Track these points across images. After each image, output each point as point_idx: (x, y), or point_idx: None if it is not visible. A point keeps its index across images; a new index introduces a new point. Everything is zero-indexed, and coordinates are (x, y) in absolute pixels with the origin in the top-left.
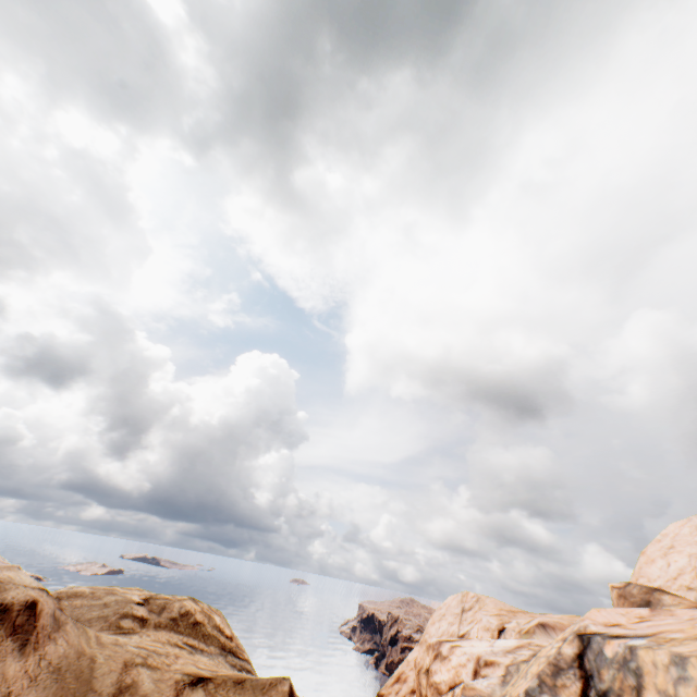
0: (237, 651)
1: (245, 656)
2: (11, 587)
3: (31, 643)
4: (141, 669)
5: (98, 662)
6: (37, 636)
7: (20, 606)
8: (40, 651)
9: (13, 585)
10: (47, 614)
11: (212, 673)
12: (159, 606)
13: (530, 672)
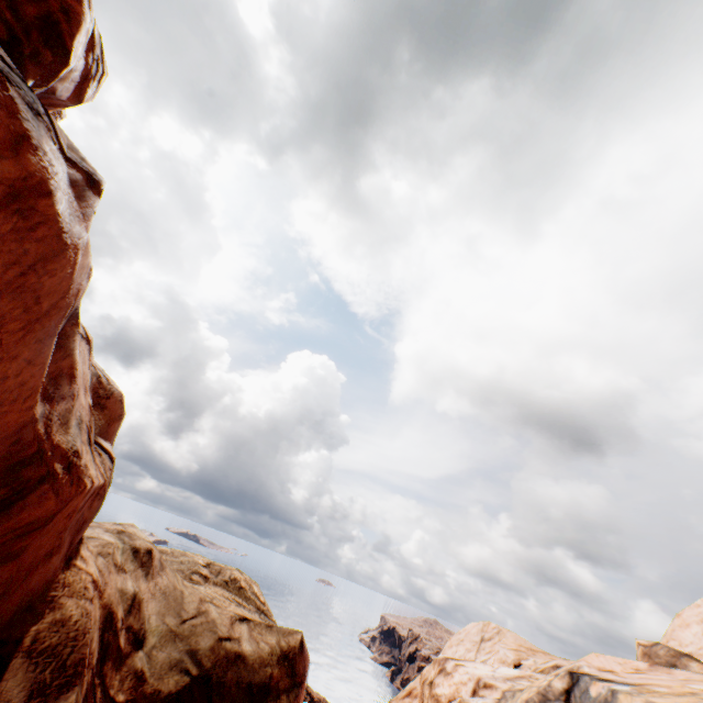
0: (268, 613)
1: (273, 618)
2: (137, 538)
3: (150, 573)
4: (210, 604)
5: (186, 594)
6: (153, 571)
7: (144, 550)
8: (155, 580)
9: (138, 537)
10: (157, 559)
11: (252, 618)
12: (216, 570)
13: (521, 698)
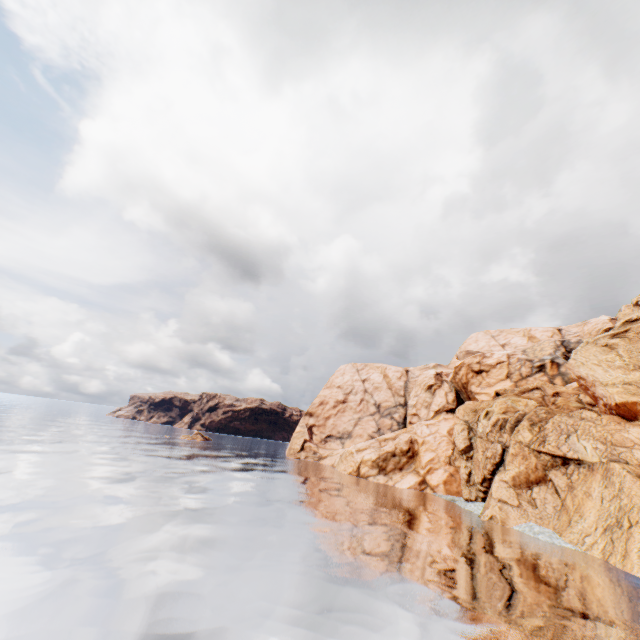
0: None
1: None
2: None
3: None
4: None
5: None
6: None
7: None
8: None
9: None
10: None
11: None
12: None
13: (547, 349)
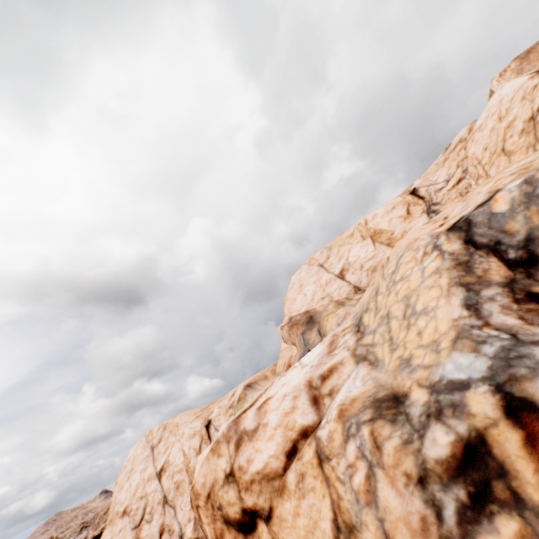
0: None
1: None
2: None
3: None
4: None
5: None
6: None
7: None
8: None
9: None
10: None
11: None
12: None
13: (432, 300)
